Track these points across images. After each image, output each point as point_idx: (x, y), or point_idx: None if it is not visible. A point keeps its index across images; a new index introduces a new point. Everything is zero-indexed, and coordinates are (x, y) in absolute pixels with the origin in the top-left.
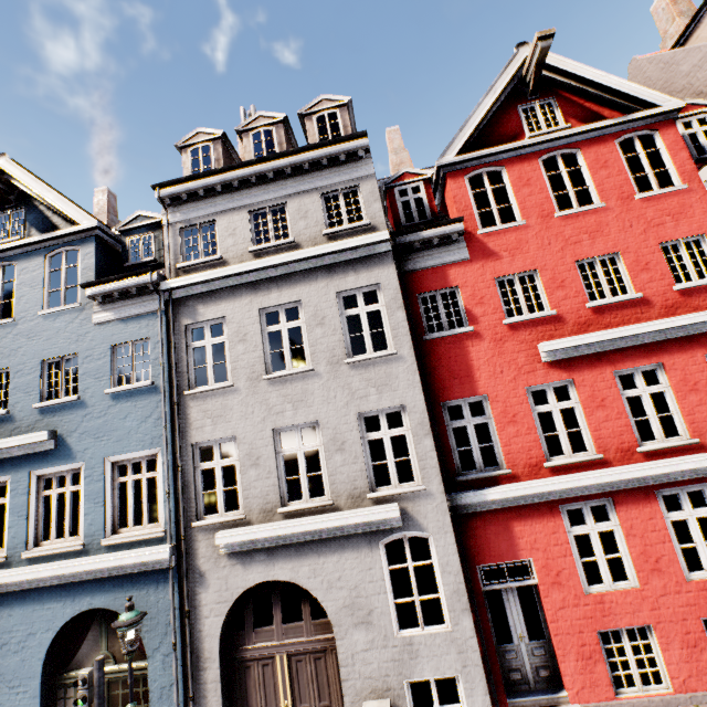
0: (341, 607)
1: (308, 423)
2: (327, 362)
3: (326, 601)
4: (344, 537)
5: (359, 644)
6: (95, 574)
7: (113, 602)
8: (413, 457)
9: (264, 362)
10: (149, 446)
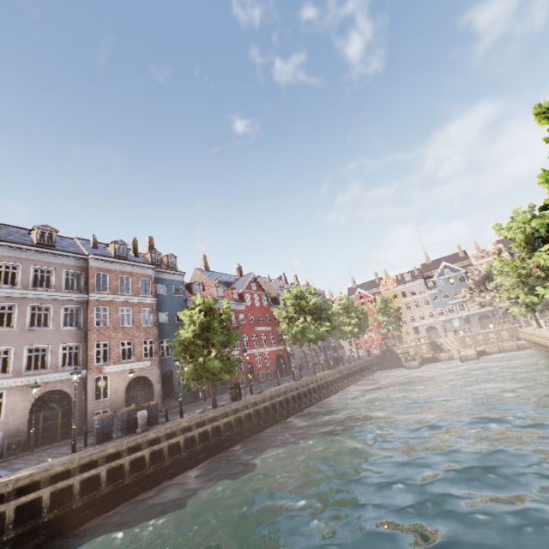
0: None
1: None
2: None
3: None
4: None
5: None
6: (482, 311)
7: (485, 313)
8: None
9: None
10: None
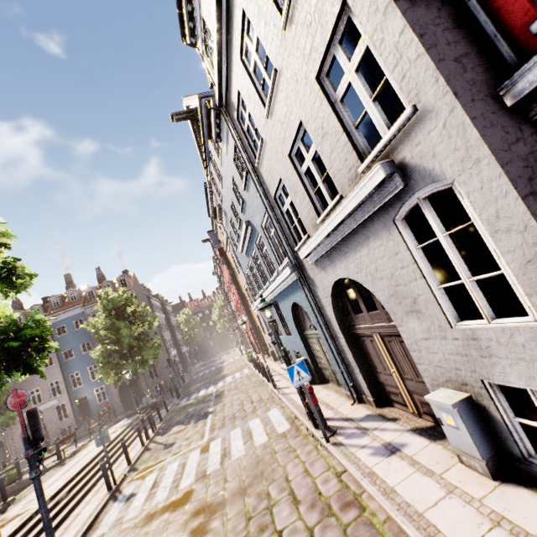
0: (388, 296)
1: (301, 130)
2: (278, 49)
3: (375, 292)
4: (362, 228)
5: (417, 333)
6: (284, 286)
7: (295, 299)
8: (389, 73)
9: (261, 103)
10: (264, 211)
